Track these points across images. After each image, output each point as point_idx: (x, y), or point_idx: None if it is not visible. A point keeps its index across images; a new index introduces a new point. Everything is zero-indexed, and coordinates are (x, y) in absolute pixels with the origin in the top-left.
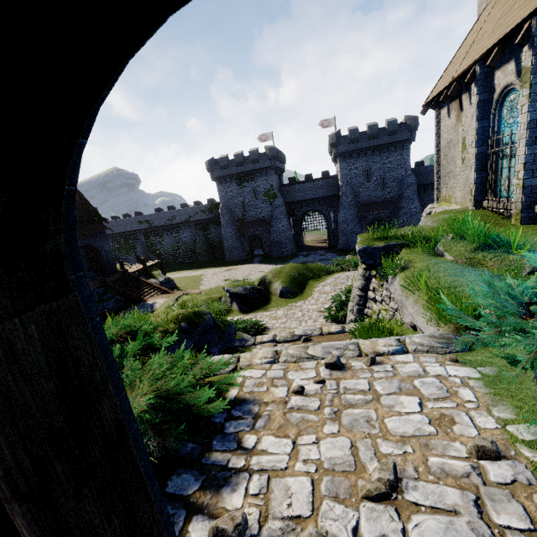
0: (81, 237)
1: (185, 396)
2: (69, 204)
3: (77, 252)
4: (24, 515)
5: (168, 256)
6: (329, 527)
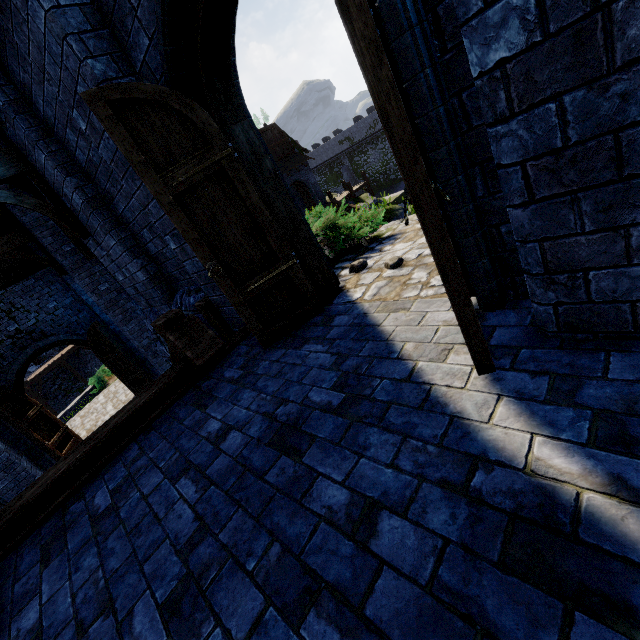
0: (289, 174)
1: (341, 224)
2: (239, 88)
3: (247, 110)
4: (251, 179)
5: (377, 176)
6: (407, 256)
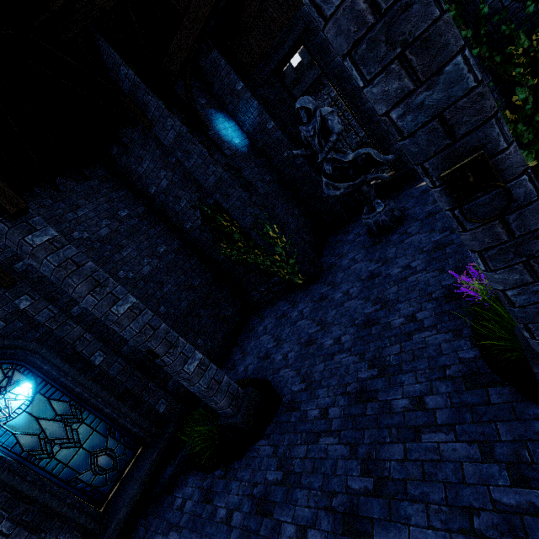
0: None
1: None
2: None
3: None
4: None
5: None
6: None
